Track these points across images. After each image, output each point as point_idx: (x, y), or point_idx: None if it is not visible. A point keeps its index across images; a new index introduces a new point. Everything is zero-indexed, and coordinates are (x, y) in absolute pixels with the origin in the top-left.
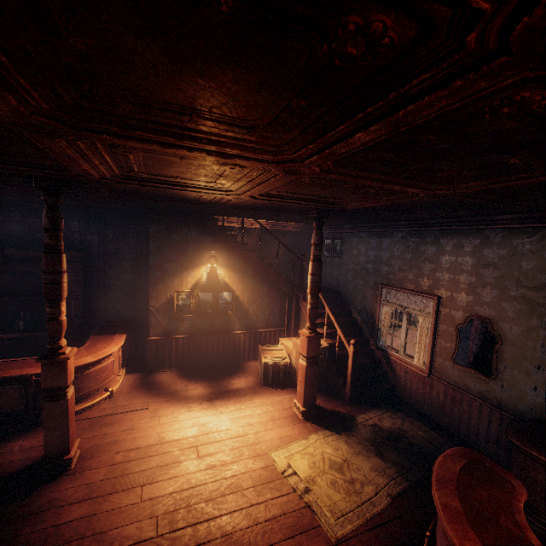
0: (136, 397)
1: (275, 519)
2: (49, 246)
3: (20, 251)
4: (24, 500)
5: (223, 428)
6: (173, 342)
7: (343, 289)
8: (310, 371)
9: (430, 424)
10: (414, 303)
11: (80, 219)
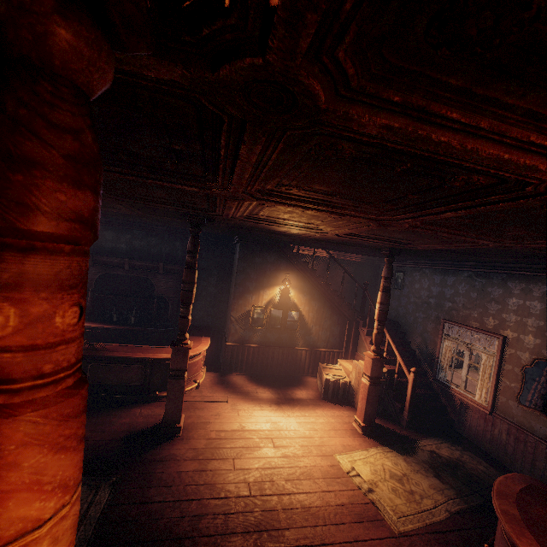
0: (217, 391)
1: (344, 505)
2: (190, 263)
3: (141, 262)
4: (152, 450)
5: (292, 428)
6: (246, 350)
7: (402, 320)
8: (372, 390)
9: (490, 461)
10: (477, 340)
11: (183, 240)
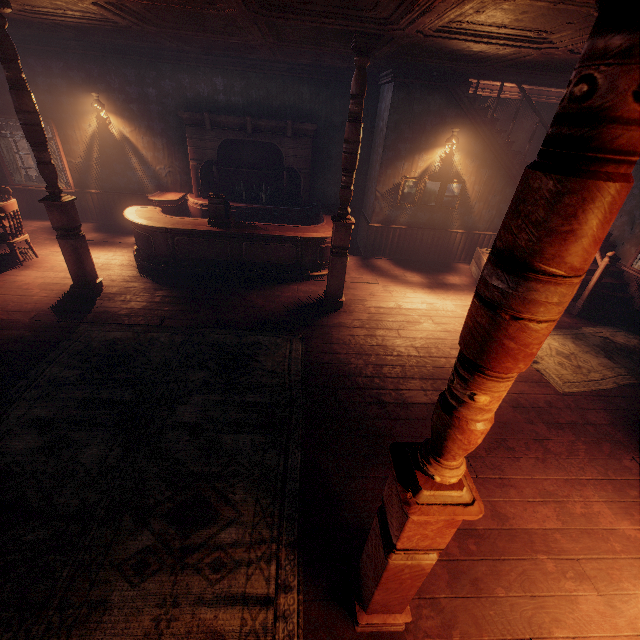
0: (364, 274)
1: None
2: (355, 114)
3: (265, 121)
4: (322, 318)
5: (449, 310)
6: (391, 232)
7: None
8: None
9: None
10: None
11: (311, 84)
